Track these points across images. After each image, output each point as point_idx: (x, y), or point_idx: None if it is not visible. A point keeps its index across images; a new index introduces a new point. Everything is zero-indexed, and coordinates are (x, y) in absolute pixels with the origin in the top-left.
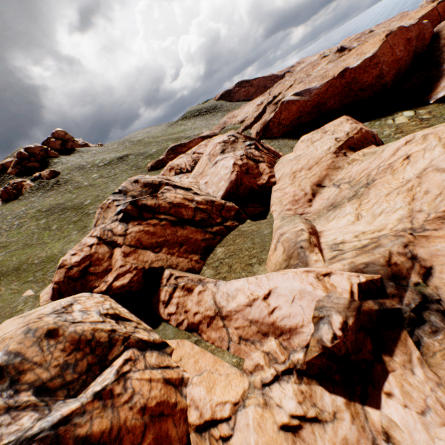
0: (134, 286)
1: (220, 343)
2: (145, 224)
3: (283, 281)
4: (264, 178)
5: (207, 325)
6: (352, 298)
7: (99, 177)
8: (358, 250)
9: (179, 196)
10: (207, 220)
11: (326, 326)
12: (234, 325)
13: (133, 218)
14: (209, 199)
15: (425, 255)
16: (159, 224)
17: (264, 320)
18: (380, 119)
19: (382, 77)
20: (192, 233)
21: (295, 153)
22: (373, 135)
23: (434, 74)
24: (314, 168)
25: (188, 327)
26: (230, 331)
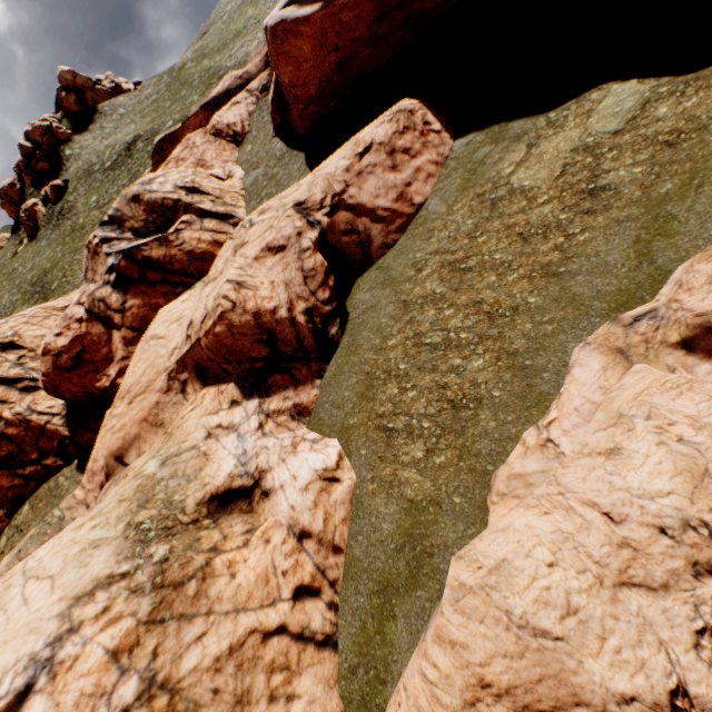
0: None
1: None
2: None
3: None
4: (111, 373)
5: None
6: None
7: (95, 206)
8: None
9: None
10: (18, 455)
11: None
12: None
13: None
14: (23, 417)
15: None
16: None
17: None
18: (514, 120)
19: None
20: None
21: (182, 302)
22: (270, 330)
23: None
24: (134, 405)
25: None
26: None
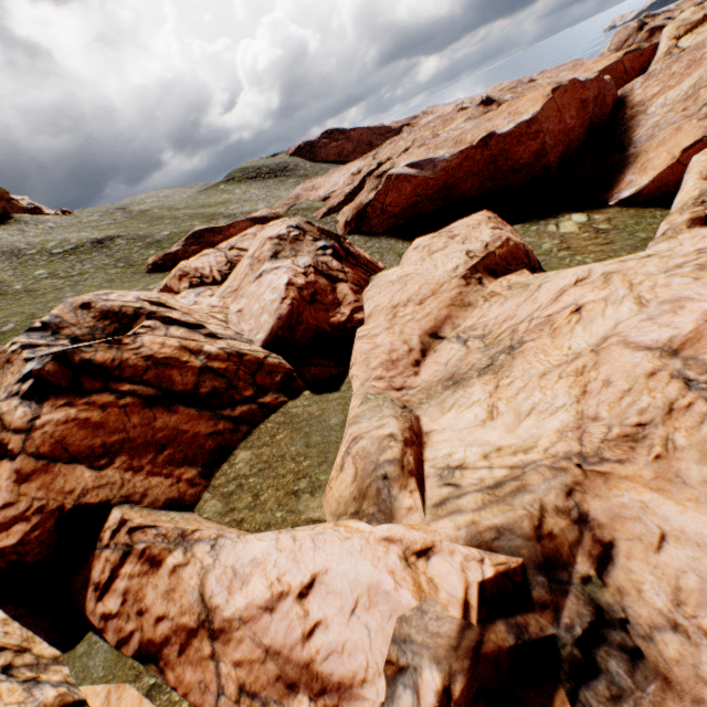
0: (31, 551)
1: (199, 698)
2: (84, 404)
3: (341, 556)
4: (344, 311)
5: (179, 650)
6: (466, 619)
7: (49, 276)
8: (486, 493)
9: (171, 342)
10: (225, 392)
11: (409, 696)
12: (233, 656)
13: (56, 391)
14: (234, 350)
15: (602, 515)
16: (116, 403)
17: (292, 654)
18: (538, 221)
19: (544, 155)
20: (190, 422)
21: (401, 268)
22: (526, 251)
23: (616, 159)
24: (429, 302)
25: (141, 649)
26: (223, 670)
